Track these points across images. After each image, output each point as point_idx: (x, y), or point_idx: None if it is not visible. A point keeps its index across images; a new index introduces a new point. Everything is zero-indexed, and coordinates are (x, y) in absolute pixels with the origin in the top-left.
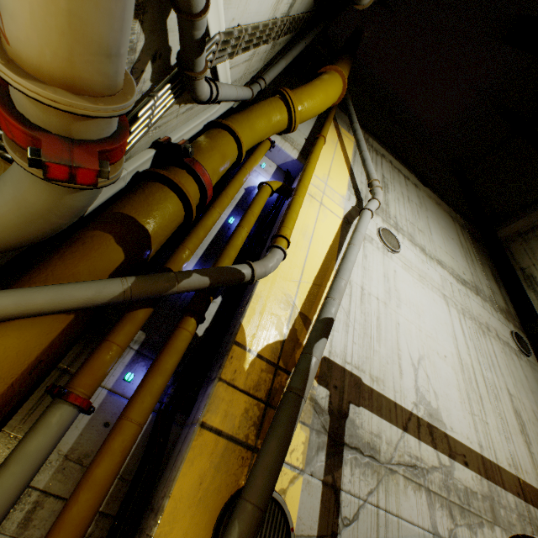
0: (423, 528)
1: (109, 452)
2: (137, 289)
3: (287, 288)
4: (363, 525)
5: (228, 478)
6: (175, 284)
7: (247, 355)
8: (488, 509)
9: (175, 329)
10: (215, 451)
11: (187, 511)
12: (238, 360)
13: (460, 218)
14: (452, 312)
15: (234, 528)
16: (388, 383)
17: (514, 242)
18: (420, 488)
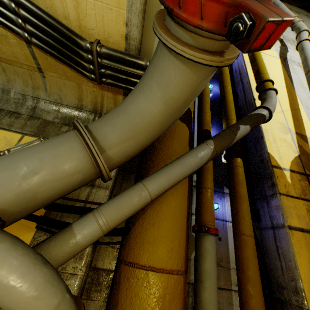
0: None
1: (249, 259)
2: (218, 148)
3: (278, 119)
4: None
5: None
6: (234, 137)
7: (284, 172)
8: None
9: (232, 169)
10: (307, 243)
11: None
12: (281, 177)
13: None
14: None
15: None
16: None
17: None
18: None
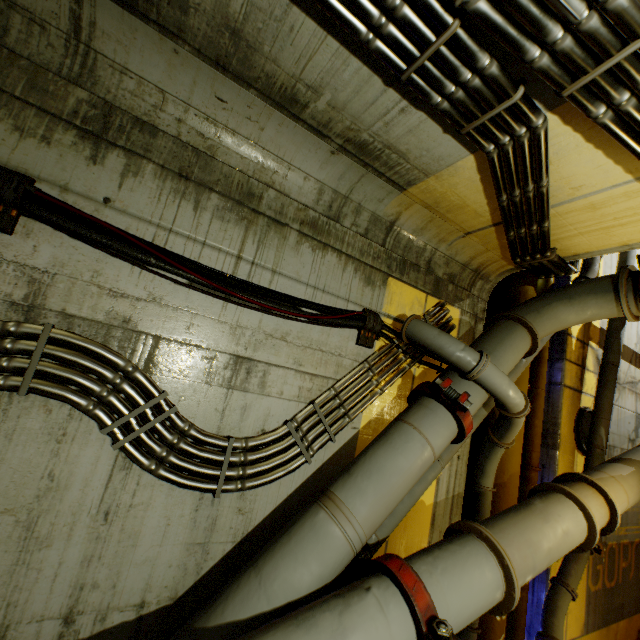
0: (632, 411)
1: (540, 406)
2: None
3: None
4: (613, 415)
5: (574, 407)
6: None
7: (572, 340)
8: None
9: None
10: (569, 397)
11: (566, 423)
12: (570, 345)
13: None
14: None
15: (601, 429)
16: (625, 335)
17: None
18: (633, 393)
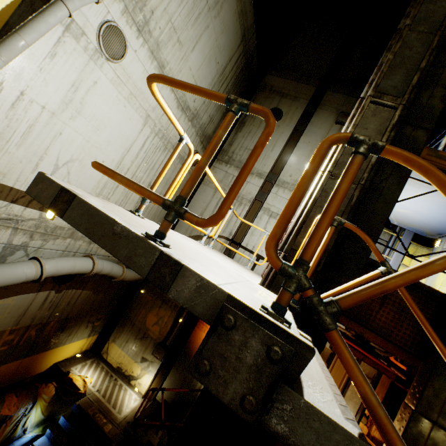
0: None
1: None
2: None
3: None
4: None
5: None
6: None
7: None
8: (70, 233)
9: None
10: None
11: None
12: None
13: (253, 42)
14: (145, 131)
15: None
16: (12, 176)
17: (263, 92)
18: (9, 228)
